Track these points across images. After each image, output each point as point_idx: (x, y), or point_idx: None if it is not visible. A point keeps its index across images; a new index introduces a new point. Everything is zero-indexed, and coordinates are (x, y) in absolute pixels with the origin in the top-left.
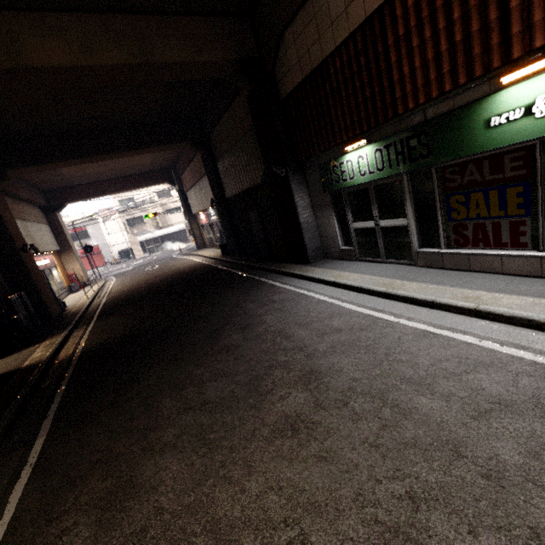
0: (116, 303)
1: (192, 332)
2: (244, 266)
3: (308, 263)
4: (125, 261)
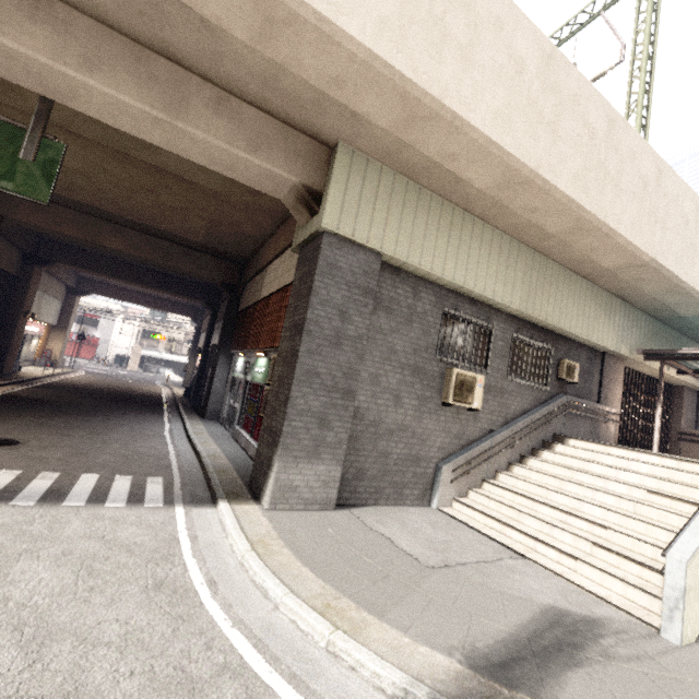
0: (59, 386)
1: (80, 411)
2: (177, 407)
3: (204, 418)
4: (116, 366)
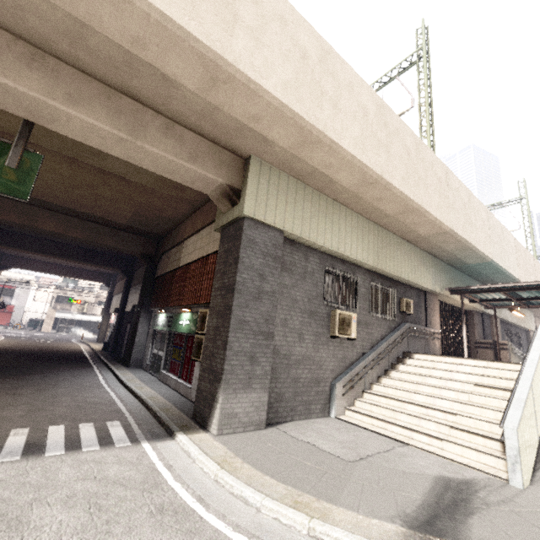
0: None
1: (18, 372)
2: (100, 359)
3: (128, 367)
4: (30, 329)
